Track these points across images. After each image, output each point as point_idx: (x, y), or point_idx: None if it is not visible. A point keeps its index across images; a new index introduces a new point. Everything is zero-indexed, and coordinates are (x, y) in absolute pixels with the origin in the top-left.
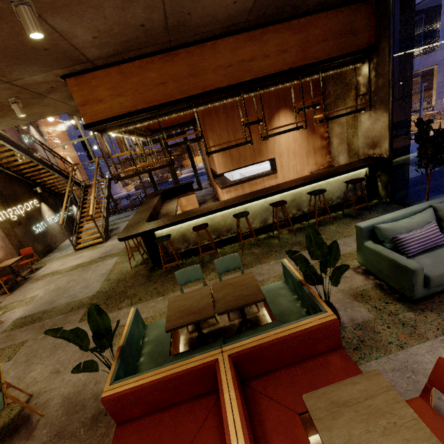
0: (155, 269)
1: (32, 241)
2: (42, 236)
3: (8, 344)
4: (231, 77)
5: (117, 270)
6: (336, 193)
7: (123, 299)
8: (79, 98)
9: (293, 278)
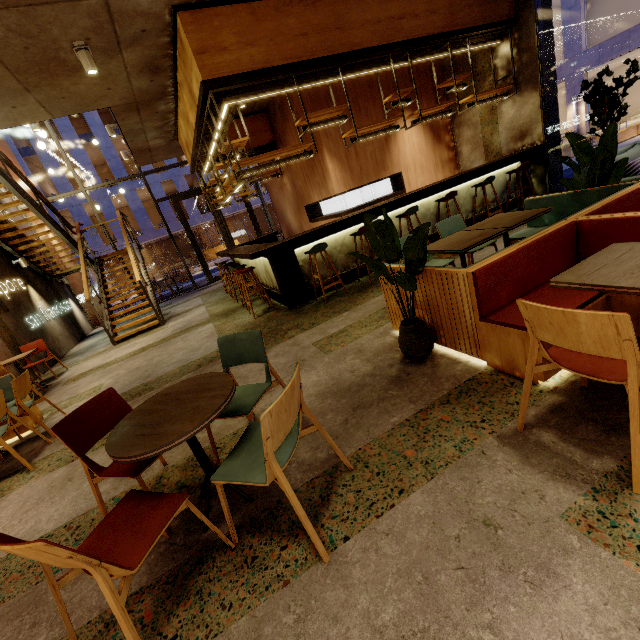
0: (298, 307)
1: (29, 341)
2: (41, 336)
3: None
4: (380, 36)
5: (230, 327)
6: (492, 195)
7: (284, 332)
8: (195, 43)
9: (560, 198)
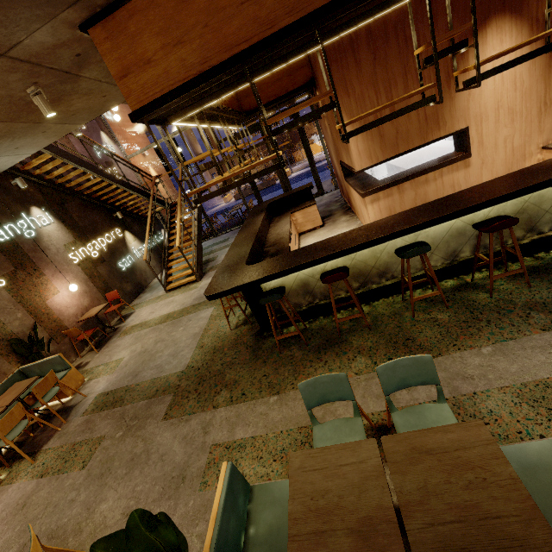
0: (263, 336)
1: (120, 281)
2: (130, 274)
3: (86, 437)
4: None
5: (213, 330)
6: None
7: (220, 388)
8: (115, 65)
9: None
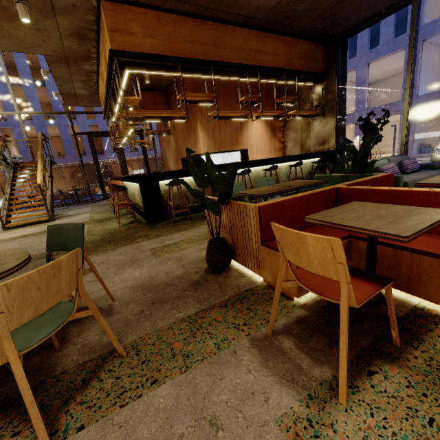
0: (154, 223)
1: None
2: None
3: None
4: (242, 58)
5: (98, 229)
6: (301, 175)
7: (134, 238)
8: (111, 23)
9: (335, 177)
